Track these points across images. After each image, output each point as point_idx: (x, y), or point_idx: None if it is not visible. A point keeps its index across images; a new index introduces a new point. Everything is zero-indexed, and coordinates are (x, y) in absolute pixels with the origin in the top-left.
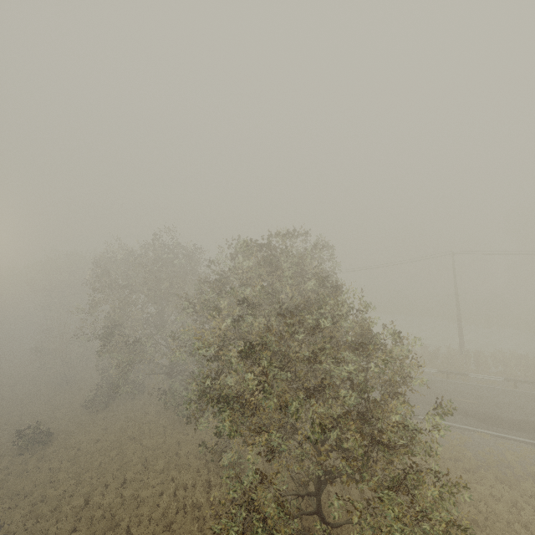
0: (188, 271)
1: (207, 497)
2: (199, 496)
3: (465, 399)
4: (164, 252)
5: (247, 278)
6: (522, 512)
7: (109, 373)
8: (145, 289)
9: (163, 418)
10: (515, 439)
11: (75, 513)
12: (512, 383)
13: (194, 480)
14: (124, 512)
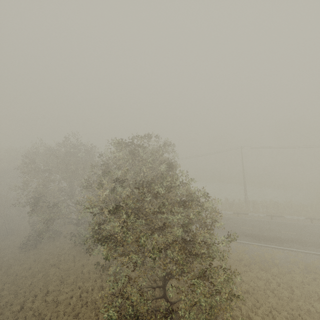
0: (87, 160)
1: (101, 296)
2: (95, 295)
3: (246, 227)
4: (71, 148)
5: (122, 164)
6: (271, 284)
7: (36, 225)
8: (59, 172)
9: (73, 251)
10: (270, 246)
11: (14, 315)
12: (270, 217)
13: (93, 286)
14: (48, 310)
